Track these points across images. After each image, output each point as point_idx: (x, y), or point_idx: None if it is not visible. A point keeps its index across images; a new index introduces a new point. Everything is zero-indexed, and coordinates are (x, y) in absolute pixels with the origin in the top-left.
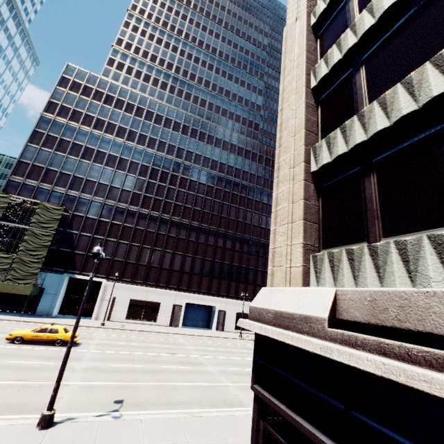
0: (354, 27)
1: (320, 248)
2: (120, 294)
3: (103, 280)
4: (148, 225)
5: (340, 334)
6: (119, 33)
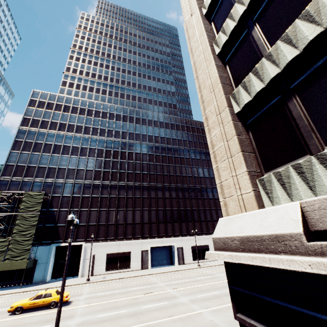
0: (240, 0)
1: (263, 172)
2: (98, 251)
3: (82, 243)
4: (110, 192)
5: (326, 246)
6: (67, 64)
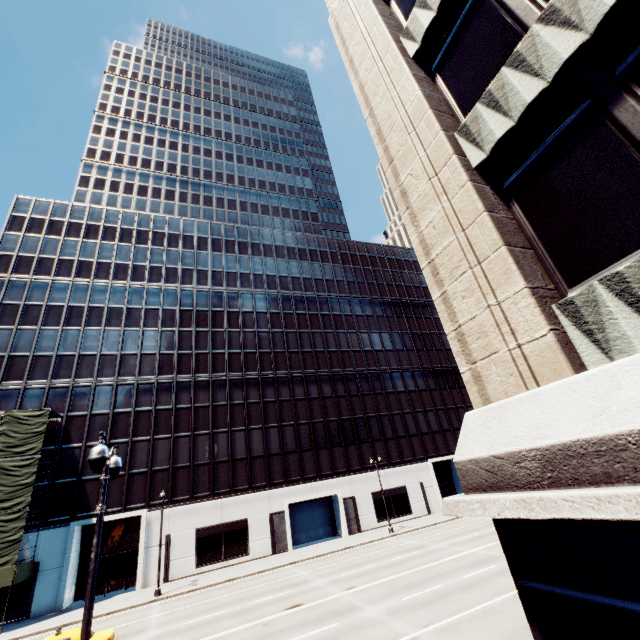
0: None
1: (563, 289)
2: (176, 527)
3: (141, 512)
4: (195, 397)
5: None
6: (89, 142)
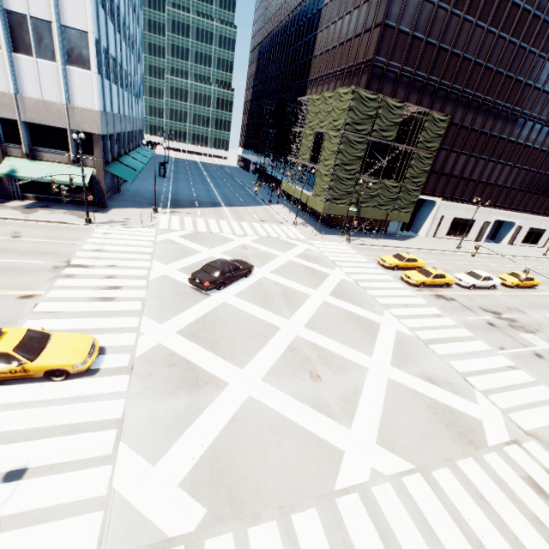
0: None
1: None
2: (447, 213)
3: (438, 200)
4: (493, 126)
5: None
6: None
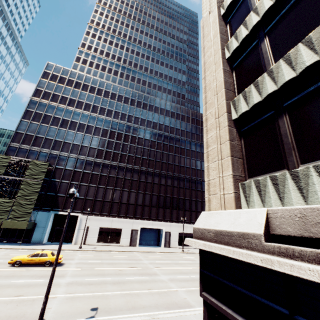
0: (256, 10)
1: (246, 178)
2: (92, 224)
3: (79, 214)
4: (109, 171)
5: (277, 247)
6: (83, 39)
